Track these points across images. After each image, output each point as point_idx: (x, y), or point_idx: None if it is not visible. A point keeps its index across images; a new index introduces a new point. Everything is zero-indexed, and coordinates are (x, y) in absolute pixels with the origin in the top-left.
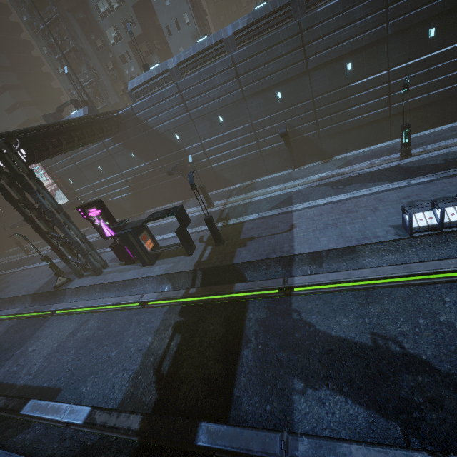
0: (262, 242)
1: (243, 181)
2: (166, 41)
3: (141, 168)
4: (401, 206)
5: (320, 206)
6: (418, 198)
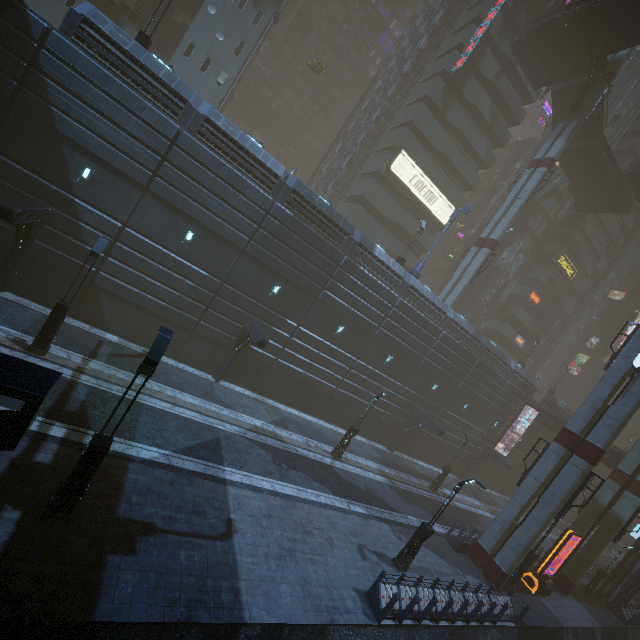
0: (175, 552)
1: (129, 336)
2: (163, 42)
3: None
4: (383, 570)
5: (266, 493)
6: (364, 543)
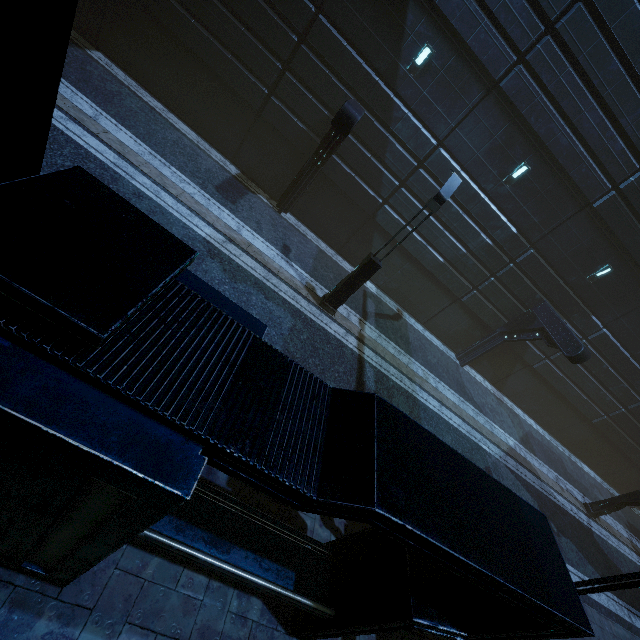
0: None
1: (385, 287)
2: None
3: None
4: None
5: None
6: None
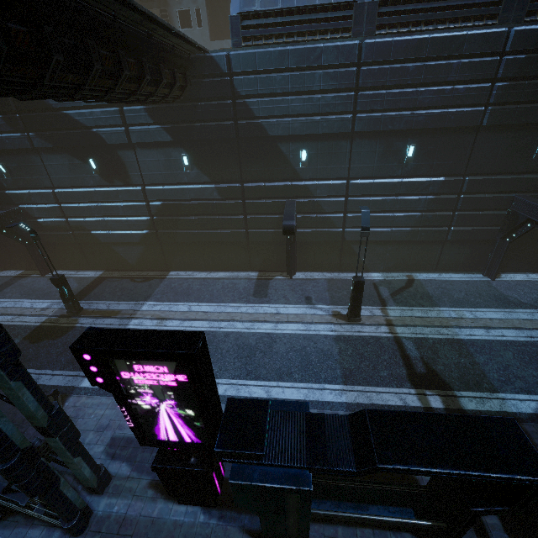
0: None
1: (386, 268)
2: None
3: (193, 190)
4: None
5: None
6: None
